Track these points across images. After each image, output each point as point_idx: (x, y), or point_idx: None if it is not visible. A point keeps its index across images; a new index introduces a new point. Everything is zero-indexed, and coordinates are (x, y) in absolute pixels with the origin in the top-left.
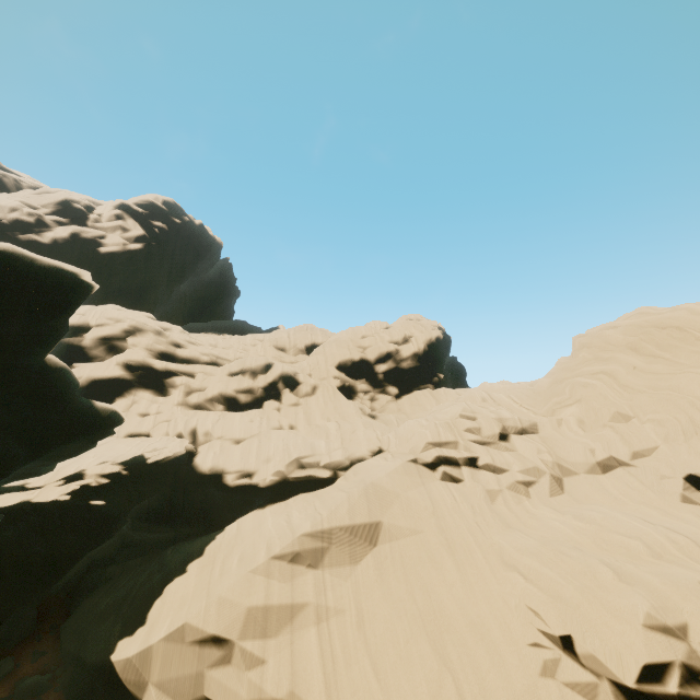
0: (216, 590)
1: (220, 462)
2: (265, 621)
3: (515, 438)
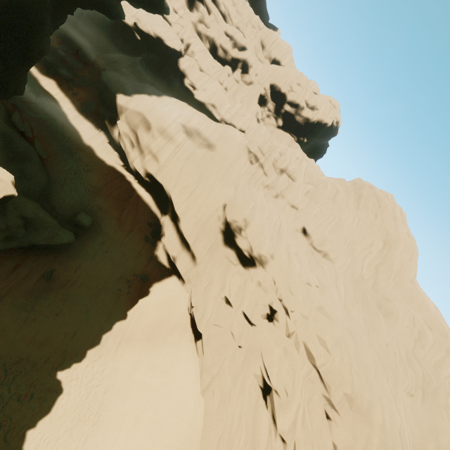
0: (157, 108)
1: (188, 70)
2: (164, 131)
3: (285, 174)
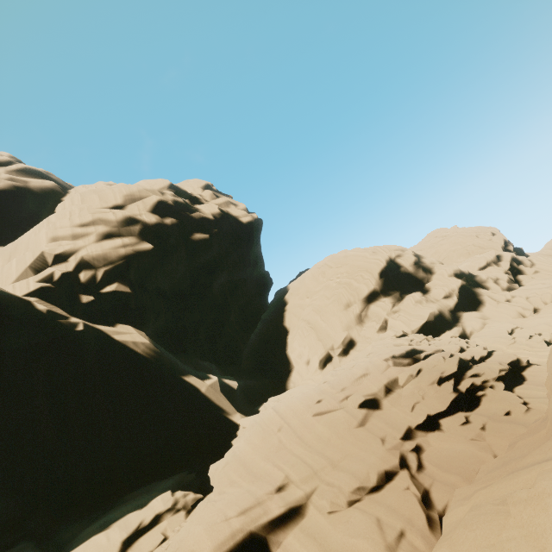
0: None
1: None
2: None
3: None
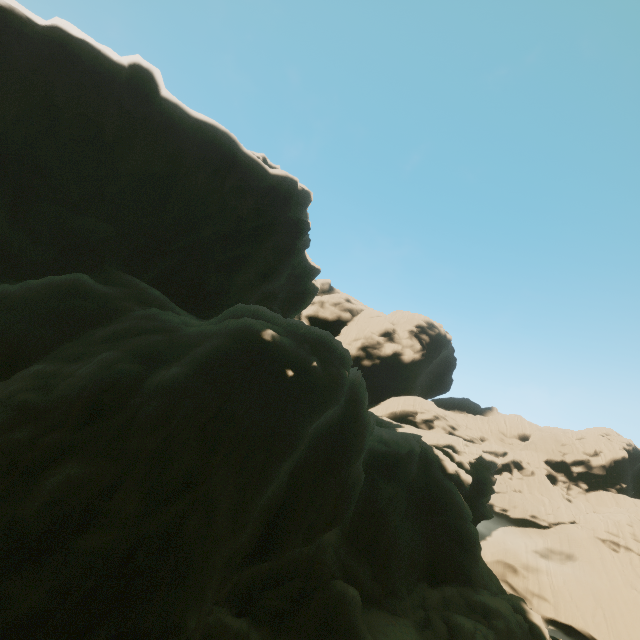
0: (507, 548)
1: (491, 500)
2: (527, 565)
3: None
